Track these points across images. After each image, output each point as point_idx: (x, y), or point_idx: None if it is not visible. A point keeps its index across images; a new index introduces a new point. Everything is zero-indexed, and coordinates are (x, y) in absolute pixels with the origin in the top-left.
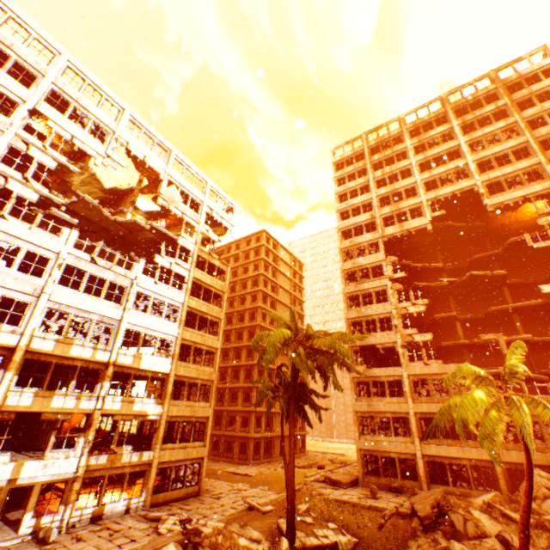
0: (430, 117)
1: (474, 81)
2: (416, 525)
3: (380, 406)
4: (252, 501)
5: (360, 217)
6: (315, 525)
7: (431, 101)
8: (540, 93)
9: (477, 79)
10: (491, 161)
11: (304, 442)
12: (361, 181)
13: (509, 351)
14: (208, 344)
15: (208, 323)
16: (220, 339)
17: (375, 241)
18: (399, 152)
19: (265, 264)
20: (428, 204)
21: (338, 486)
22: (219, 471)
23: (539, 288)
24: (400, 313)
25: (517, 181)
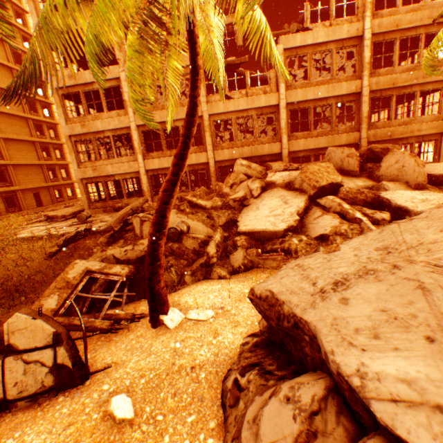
0: None
1: None
2: (103, 241)
3: (97, 125)
4: None
5: None
6: None
7: None
8: None
9: None
10: None
11: (74, 190)
12: None
13: None
14: None
15: None
16: None
17: None
18: None
19: None
20: None
21: (56, 222)
22: None
23: None
24: None
25: None
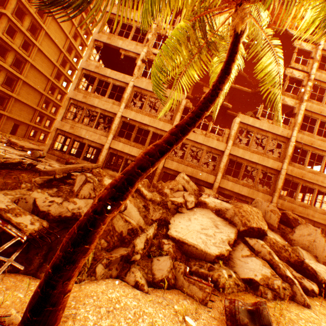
0: None
1: None
2: (38, 181)
3: (95, 101)
4: None
5: None
6: None
7: None
8: None
9: None
10: None
11: (47, 137)
12: None
13: None
14: None
15: None
16: None
17: None
18: None
19: None
20: None
21: (12, 148)
22: None
23: None
24: (159, 32)
25: None
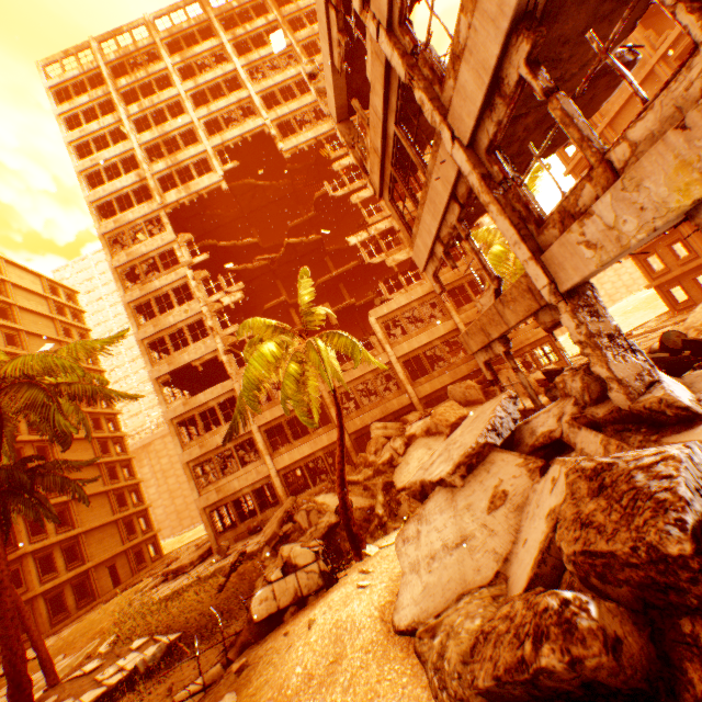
0: (191, 25)
1: None
2: (267, 555)
3: (217, 440)
4: None
5: (123, 181)
6: (106, 665)
7: (188, 1)
8: (309, 12)
9: None
10: (277, 95)
11: (158, 545)
12: (109, 121)
13: (299, 286)
14: None
15: None
16: None
17: (156, 214)
18: (159, 76)
19: None
20: (217, 154)
21: (182, 575)
22: None
23: (348, 241)
24: (215, 309)
25: (307, 121)
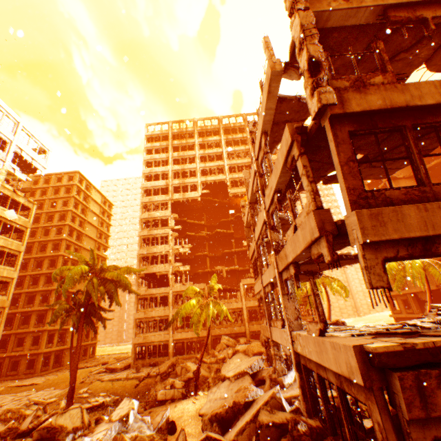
0: (211, 128)
1: (236, 116)
2: (158, 379)
3: (153, 313)
4: (37, 398)
5: (159, 182)
6: (91, 397)
7: (214, 118)
8: None
9: (238, 115)
10: (235, 168)
11: (95, 349)
12: (164, 156)
13: (211, 279)
14: (3, 274)
15: (5, 256)
16: (18, 270)
17: (167, 201)
18: (190, 144)
19: (75, 201)
20: (201, 184)
21: (115, 372)
22: (1, 388)
23: (243, 243)
24: (175, 252)
25: None
